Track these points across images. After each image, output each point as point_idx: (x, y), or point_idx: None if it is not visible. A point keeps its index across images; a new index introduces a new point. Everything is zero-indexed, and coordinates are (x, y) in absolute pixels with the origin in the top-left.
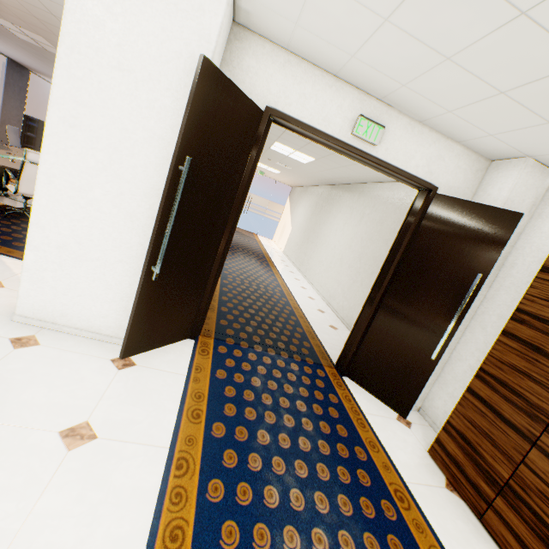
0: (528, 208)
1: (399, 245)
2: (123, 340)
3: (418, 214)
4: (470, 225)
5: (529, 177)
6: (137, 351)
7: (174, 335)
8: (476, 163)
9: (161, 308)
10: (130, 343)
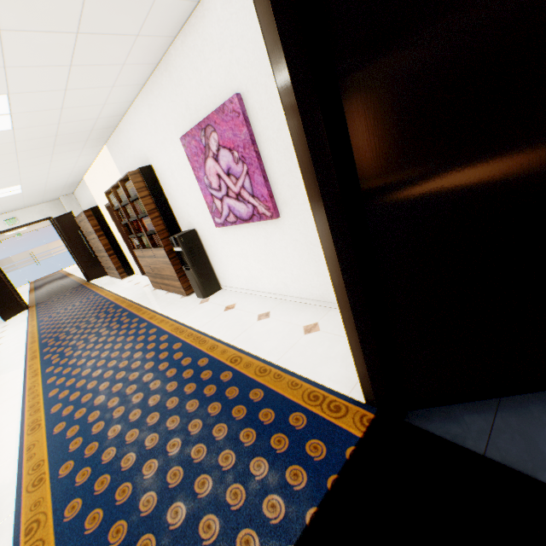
0: (77, 205)
1: (62, 237)
2: (1, 317)
3: (56, 226)
4: (67, 221)
5: (67, 200)
6: (9, 318)
7: (18, 311)
8: (56, 203)
9: (4, 305)
10: (4, 317)
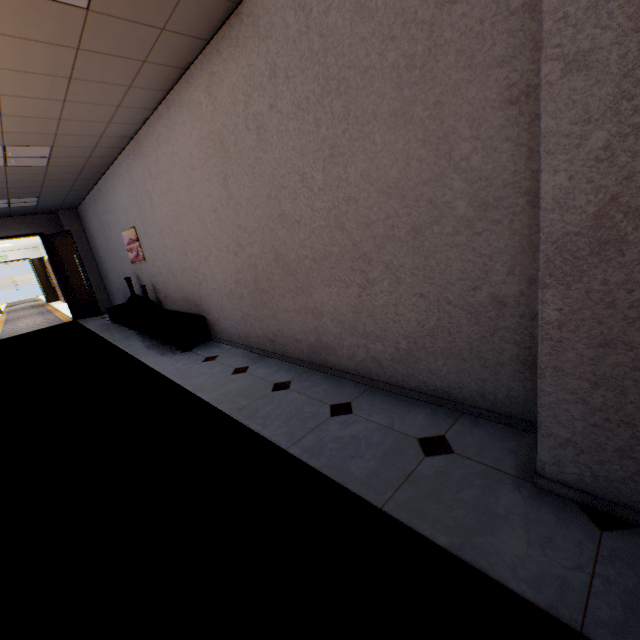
0: None
1: (35, 272)
2: None
3: (32, 264)
4: (40, 262)
5: (43, 249)
6: None
7: None
8: (35, 249)
9: None
10: None
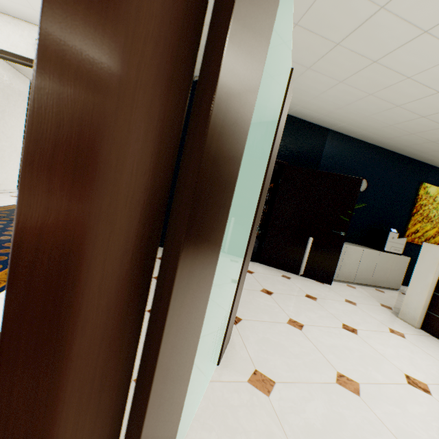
0: None
1: None
2: None
3: None
4: None
5: None
6: None
7: None
8: None
9: None
10: None
